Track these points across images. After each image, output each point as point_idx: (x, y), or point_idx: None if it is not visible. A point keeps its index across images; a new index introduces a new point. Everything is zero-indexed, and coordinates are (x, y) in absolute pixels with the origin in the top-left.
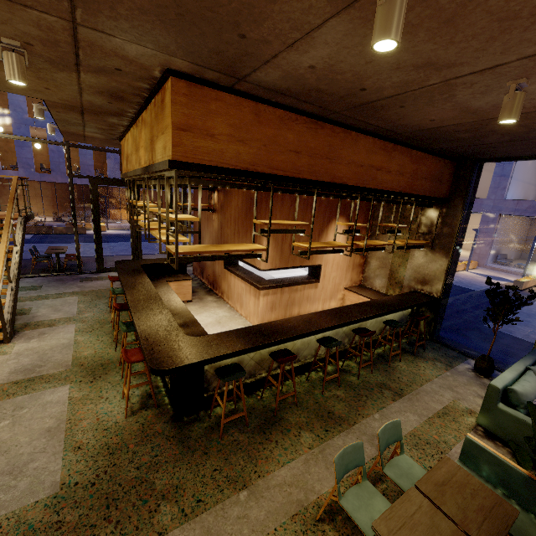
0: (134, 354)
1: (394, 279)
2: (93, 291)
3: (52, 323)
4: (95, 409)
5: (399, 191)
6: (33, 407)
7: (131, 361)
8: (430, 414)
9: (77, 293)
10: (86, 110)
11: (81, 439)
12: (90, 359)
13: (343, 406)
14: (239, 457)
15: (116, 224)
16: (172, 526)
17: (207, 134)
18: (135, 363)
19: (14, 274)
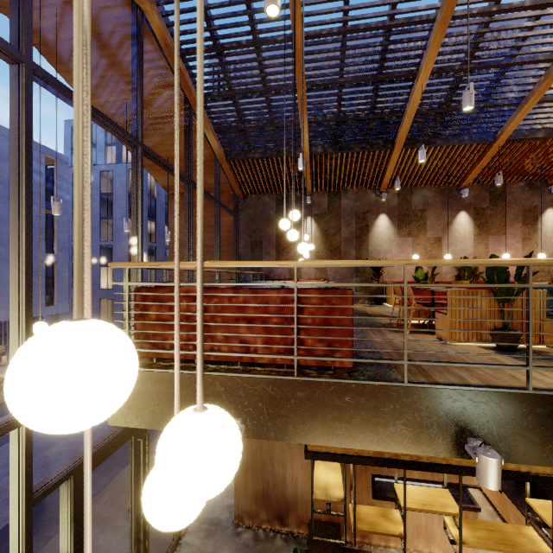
0: None
1: None
2: None
3: None
4: None
5: None
6: None
7: None
8: None
9: None
10: None
11: None
12: None
13: None
14: None
15: None
16: None
17: None
18: None
19: None
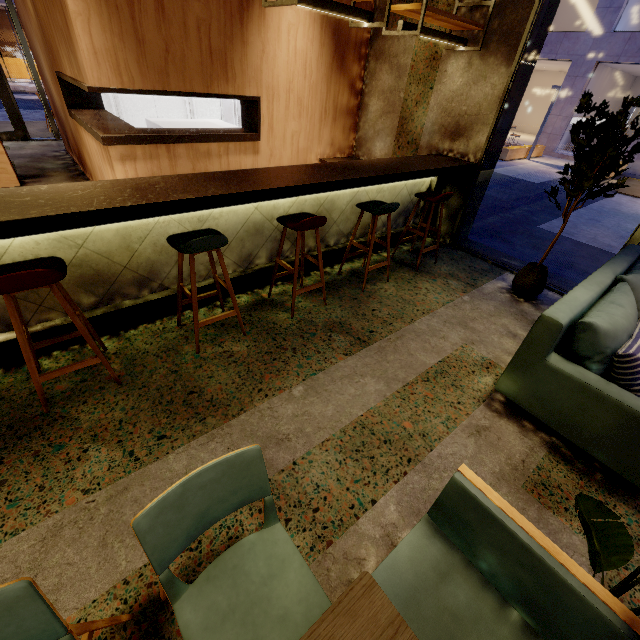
0: None
1: (406, 135)
2: None
3: None
4: None
5: None
6: None
7: None
8: (412, 376)
9: None
10: None
11: None
12: None
13: (233, 375)
14: None
15: None
16: None
17: None
18: None
19: None
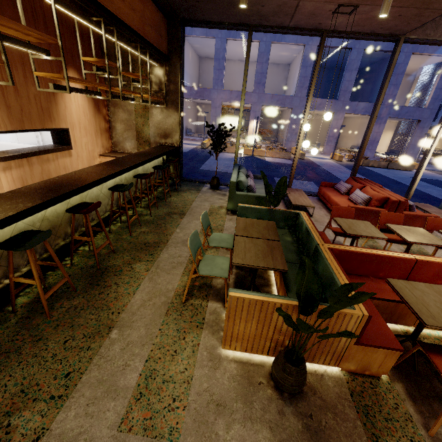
0: None
1: (142, 138)
2: None
3: None
4: None
5: (136, 31)
6: None
7: None
8: None
9: None
10: None
11: None
12: None
13: (153, 235)
14: (87, 315)
15: None
16: (49, 419)
17: None
18: None
19: None
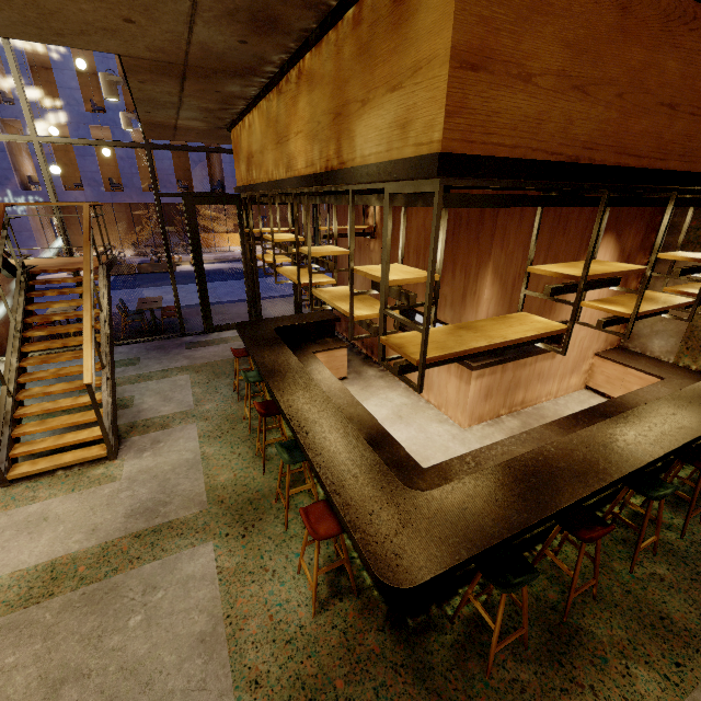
0: (320, 518)
1: (698, 340)
2: (207, 365)
3: (165, 423)
4: (260, 594)
5: None
6: (169, 587)
7: (321, 536)
8: None
9: (187, 369)
10: (191, 71)
11: (255, 662)
12: (230, 490)
13: (683, 603)
14: None
15: (211, 254)
16: None
17: (517, 74)
18: (297, 497)
19: (106, 354)
